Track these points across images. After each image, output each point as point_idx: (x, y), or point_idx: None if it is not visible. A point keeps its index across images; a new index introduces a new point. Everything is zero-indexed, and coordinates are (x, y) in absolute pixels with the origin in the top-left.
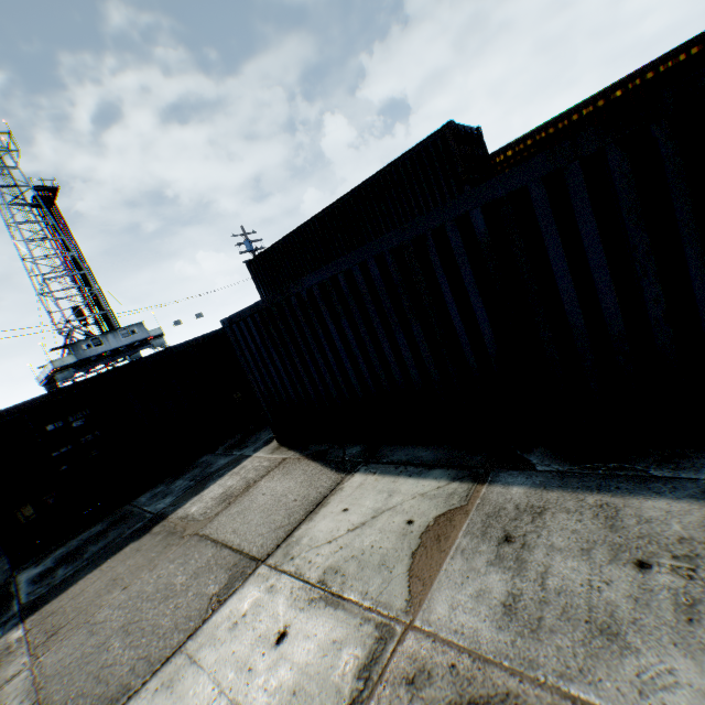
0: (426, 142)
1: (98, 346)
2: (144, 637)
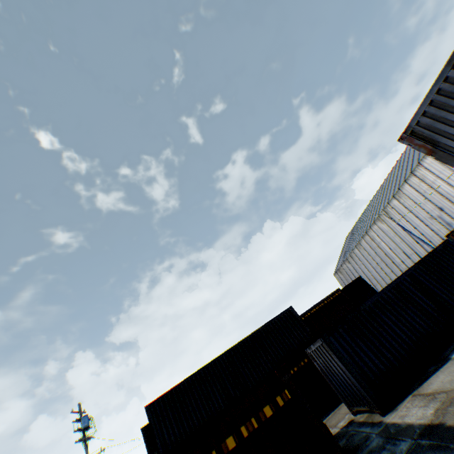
0: (283, 313)
1: None
2: None
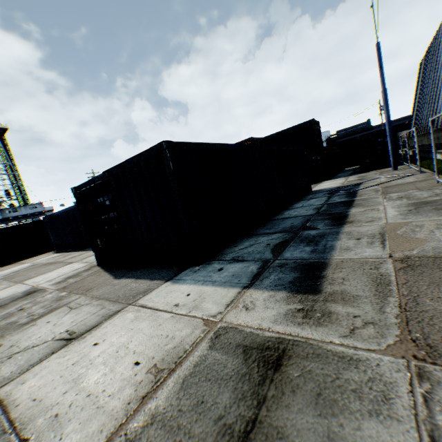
0: None
1: (15, 212)
2: (3, 270)
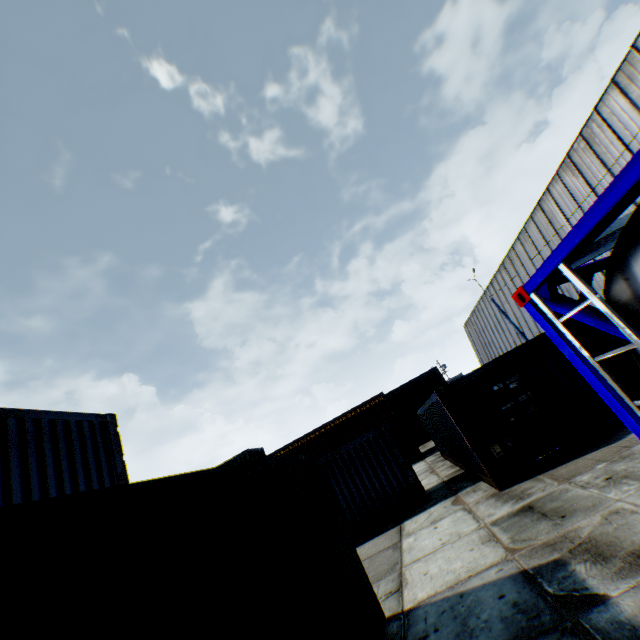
0: (237, 457)
1: None
2: None
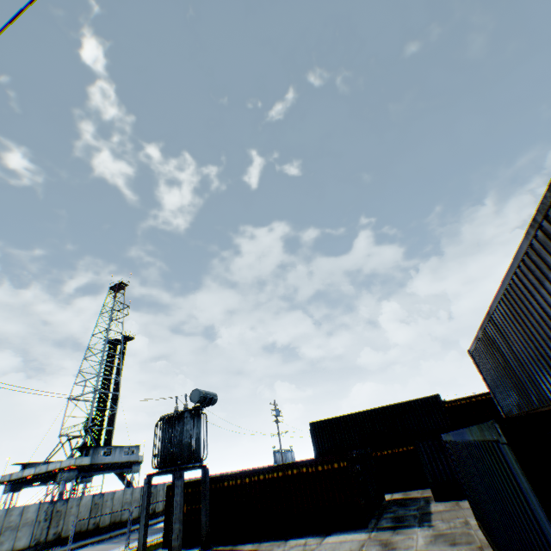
0: (428, 397)
1: (107, 455)
2: None
